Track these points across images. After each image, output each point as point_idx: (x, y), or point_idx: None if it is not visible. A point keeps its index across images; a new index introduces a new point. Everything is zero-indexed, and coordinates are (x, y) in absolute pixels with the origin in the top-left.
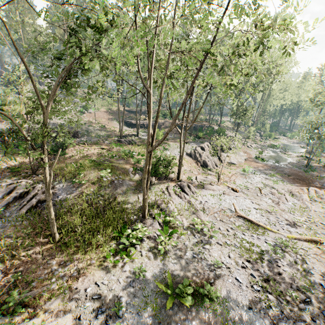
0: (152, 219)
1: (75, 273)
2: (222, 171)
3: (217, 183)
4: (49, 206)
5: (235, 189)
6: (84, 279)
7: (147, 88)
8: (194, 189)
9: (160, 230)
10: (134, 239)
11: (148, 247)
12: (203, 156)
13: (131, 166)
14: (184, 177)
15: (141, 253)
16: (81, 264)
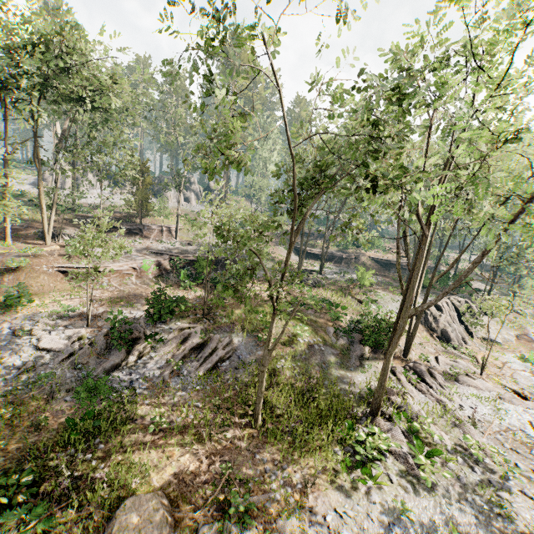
0: (385, 420)
1: (300, 485)
2: (481, 354)
3: (478, 375)
4: (264, 374)
5: (523, 394)
6: (316, 497)
7: (425, 229)
8: (442, 379)
9: (410, 444)
10: (374, 450)
11: (396, 469)
12: (442, 321)
13: (329, 324)
14: (414, 354)
15: (389, 477)
16: (303, 472)
